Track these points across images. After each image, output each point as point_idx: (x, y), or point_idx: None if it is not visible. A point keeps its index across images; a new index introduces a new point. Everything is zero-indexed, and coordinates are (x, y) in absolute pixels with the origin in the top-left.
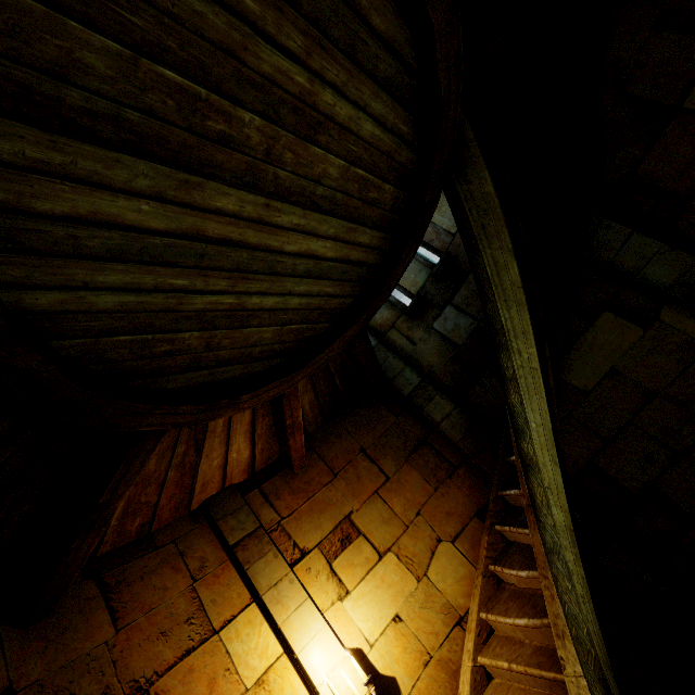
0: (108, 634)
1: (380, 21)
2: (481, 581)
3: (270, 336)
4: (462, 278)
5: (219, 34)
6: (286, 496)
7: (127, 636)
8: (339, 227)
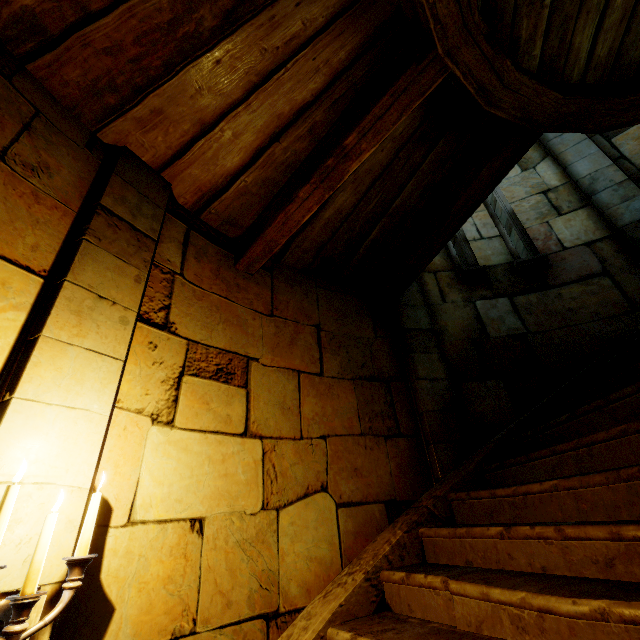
0: None
1: None
2: (360, 582)
3: None
4: (541, 286)
5: None
6: (206, 267)
7: None
8: None
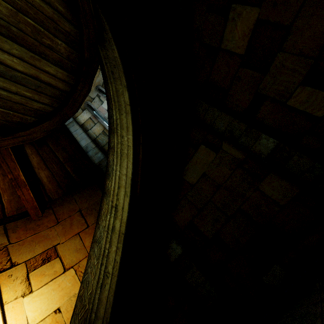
0: None
1: None
2: None
3: None
4: None
5: None
6: (20, 231)
7: None
8: (22, 52)
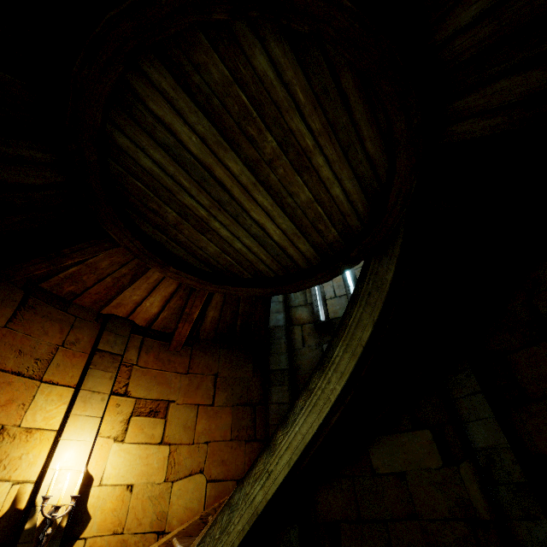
0: (0, 323)
1: (371, 147)
2: (196, 519)
3: (213, 251)
4: None
5: (278, 98)
6: (151, 356)
7: (6, 334)
8: (290, 227)
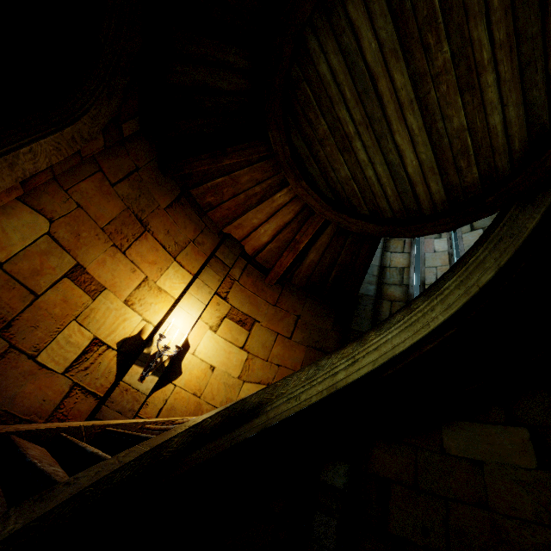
0: (162, 205)
1: None
2: None
3: (343, 176)
4: None
5: (470, 2)
6: (250, 280)
7: (163, 214)
8: (429, 159)
